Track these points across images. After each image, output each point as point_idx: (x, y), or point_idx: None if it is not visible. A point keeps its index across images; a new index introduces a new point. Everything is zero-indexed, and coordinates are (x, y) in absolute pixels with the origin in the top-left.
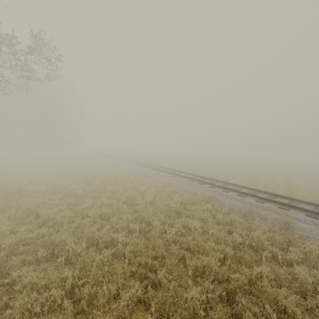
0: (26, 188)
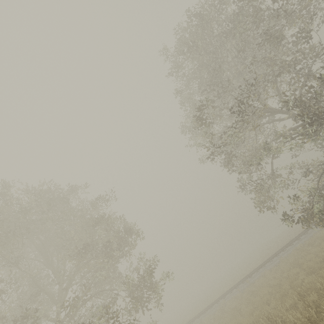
0: None
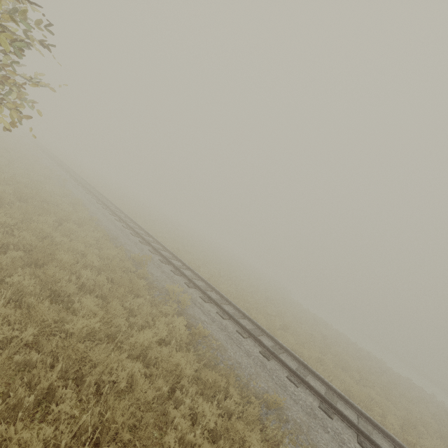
0: None
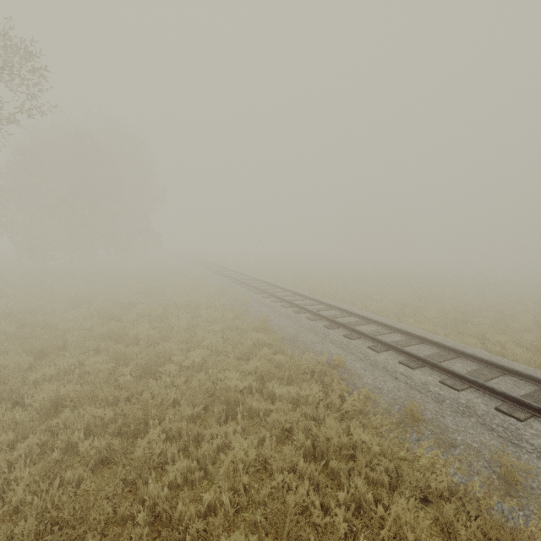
0: None
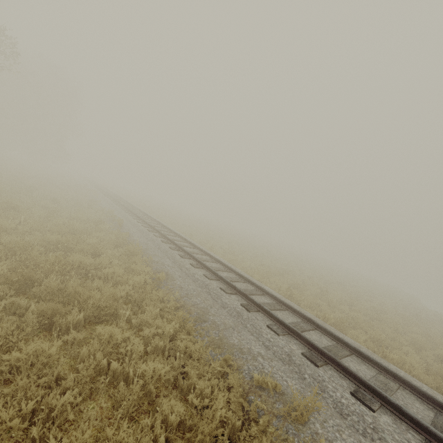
0: None
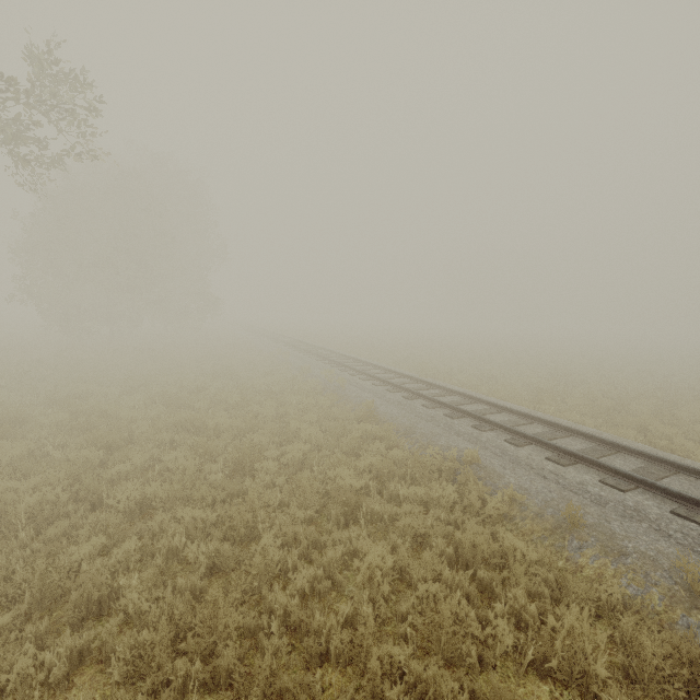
0: (29, 414)
